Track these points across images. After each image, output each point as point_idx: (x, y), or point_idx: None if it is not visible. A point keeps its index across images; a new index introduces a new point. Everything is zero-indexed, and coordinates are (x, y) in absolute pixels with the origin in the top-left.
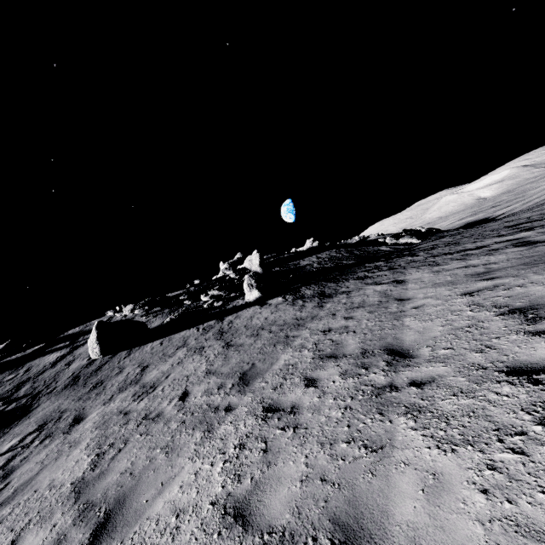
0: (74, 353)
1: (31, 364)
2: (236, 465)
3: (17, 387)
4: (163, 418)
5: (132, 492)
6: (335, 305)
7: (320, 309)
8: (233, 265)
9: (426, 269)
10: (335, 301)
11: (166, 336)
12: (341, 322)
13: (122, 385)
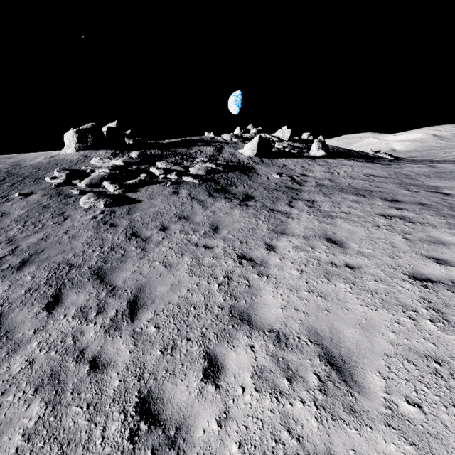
0: (225, 150)
1: (197, 148)
2: (453, 181)
3: (213, 157)
4: (375, 177)
5: (411, 184)
6: (399, 166)
7: (389, 166)
8: (259, 132)
9: (442, 164)
10: (395, 166)
11: (284, 158)
12: (422, 169)
13: (302, 169)
